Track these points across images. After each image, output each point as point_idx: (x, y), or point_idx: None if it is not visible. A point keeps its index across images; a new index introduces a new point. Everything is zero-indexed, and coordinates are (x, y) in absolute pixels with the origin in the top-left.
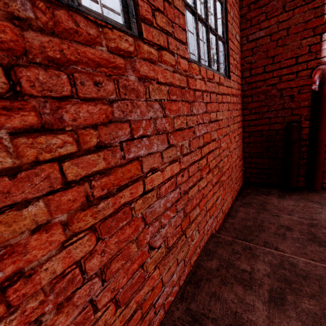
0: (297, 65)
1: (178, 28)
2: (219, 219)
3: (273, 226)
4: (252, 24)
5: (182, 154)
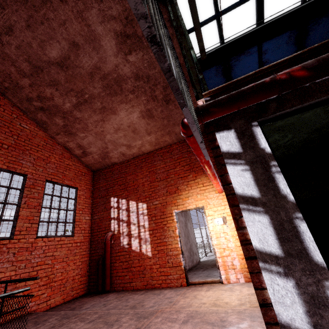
0: (106, 230)
1: (32, 231)
2: (41, 307)
3: (65, 308)
4: (95, 213)
5: (19, 268)
